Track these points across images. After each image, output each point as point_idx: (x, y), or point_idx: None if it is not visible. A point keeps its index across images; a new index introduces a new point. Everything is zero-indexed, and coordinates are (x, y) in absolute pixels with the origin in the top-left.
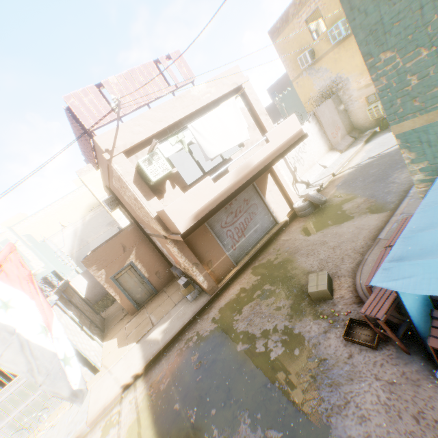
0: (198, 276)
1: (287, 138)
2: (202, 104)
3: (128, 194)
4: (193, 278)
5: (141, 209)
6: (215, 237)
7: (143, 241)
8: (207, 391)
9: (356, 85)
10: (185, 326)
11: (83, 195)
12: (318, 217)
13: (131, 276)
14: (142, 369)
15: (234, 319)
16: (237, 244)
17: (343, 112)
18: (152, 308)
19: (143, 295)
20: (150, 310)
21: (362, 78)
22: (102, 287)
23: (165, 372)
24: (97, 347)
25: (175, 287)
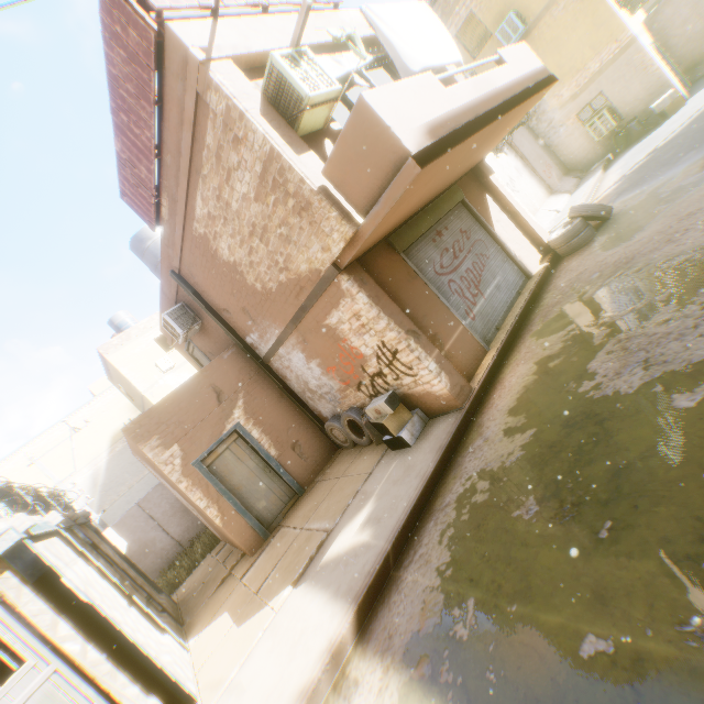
0: (423, 359)
1: (530, 71)
2: (363, 34)
3: (238, 195)
4: (400, 396)
5: (272, 218)
6: (432, 287)
7: (257, 380)
8: (695, 534)
9: (557, 101)
10: (430, 483)
11: (109, 405)
12: (618, 226)
13: (239, 458)
14: (348, 622)
15: (581, 391)
16: (474, 309)
17: (545, 149)
18: (304, 515)
19: (272, 502)
20: (302, 519)
21: (563, 88)
22: (160, 550)
23: (444, 592)
24: (175, 647)
25: (346, 460)
